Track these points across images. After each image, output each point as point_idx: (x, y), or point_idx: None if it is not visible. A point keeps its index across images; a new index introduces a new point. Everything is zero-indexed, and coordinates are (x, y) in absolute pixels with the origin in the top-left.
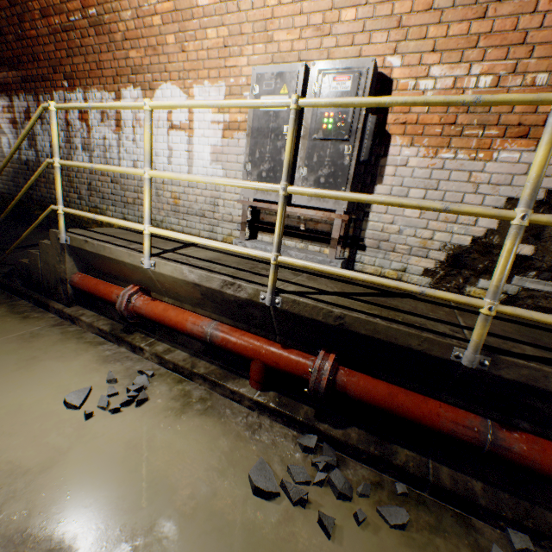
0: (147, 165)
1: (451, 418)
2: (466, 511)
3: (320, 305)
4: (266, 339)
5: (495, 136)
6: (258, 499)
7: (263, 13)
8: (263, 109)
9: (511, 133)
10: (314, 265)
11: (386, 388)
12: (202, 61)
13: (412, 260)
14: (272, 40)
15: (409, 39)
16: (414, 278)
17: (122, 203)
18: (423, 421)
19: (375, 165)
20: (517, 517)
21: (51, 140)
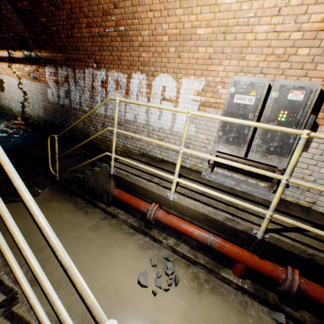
0: (182, 145)
1: None
2: None
3: (297, 245)
4: (246, 250)
5: None
6: None
7: (241, 43)
8: (235, 102)
9: None
10: (300, 224)
11: None
12: (191, 64)
13: (321, 198)
14: (243, 59)
15: None
16: (320, 208)
17: (124, 137)
18: None
19: None
20: None
21: (80, 95)
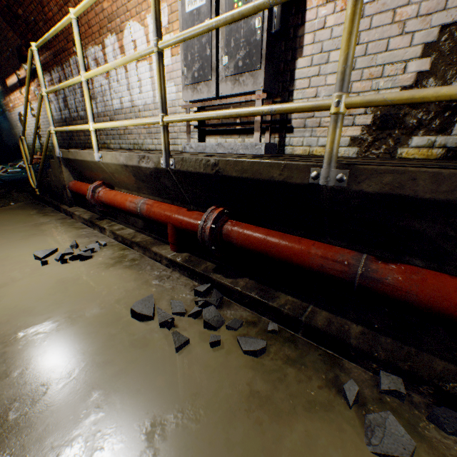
0: (81, 69)
1: (321, 254)
2: (338, 352)
3: (200, 157)
4: (177, 206)
5: None
6: (133, 320)
7: None
8: (188, 11)
9: None
10: (187, 115)
11: (265, 233)
12: None
13: None
14: None
15: None
16: (341, 150)
17: (118, 136)
18: (294, 260)
19: (294, 37)
20: (391, 358)
21: (74, 98)
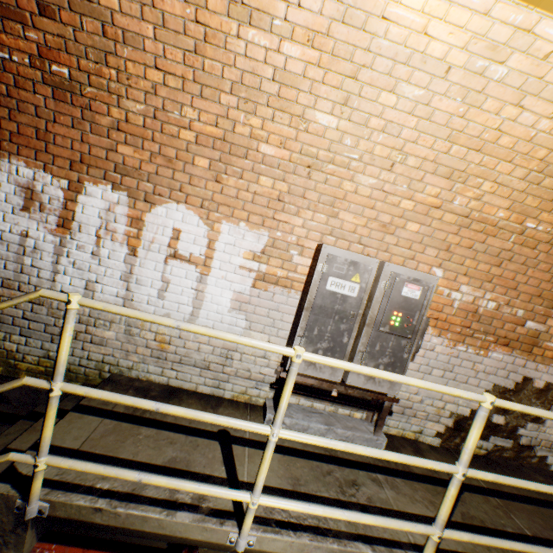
0: (279, 424)
1: None
2: None
3: None
4: None
5: (491, 341)
6: None
7: (335, 191)
8: (330, 289)
9: (500, 341)
10: (477, 539)
11: None
12: (242, 201)
13: (428, 424)
14: (336, 215)
15: (451, 261)
16: (428, 438)
17: (47, 335)
18: None
19: None
20: None
21: None
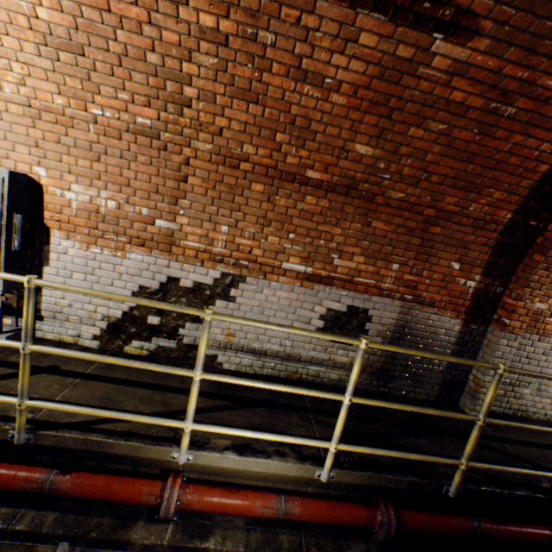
0: None
1: (25, 478)
2: (36, 541)
3: None
4: None
5: (126, 242)
6: None
7: None
8: None
9: (136, 242)
10: None
11: None
12: None
13: (84, 327)
14: None
15: (49, 158)
16: (87, 342)
17: None
18: (3, 486)
19: (41, 250)
20: (66, 532)
21: None
